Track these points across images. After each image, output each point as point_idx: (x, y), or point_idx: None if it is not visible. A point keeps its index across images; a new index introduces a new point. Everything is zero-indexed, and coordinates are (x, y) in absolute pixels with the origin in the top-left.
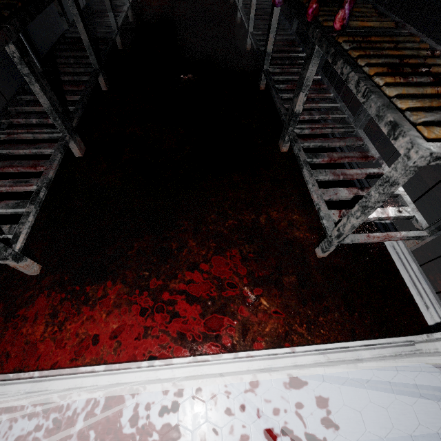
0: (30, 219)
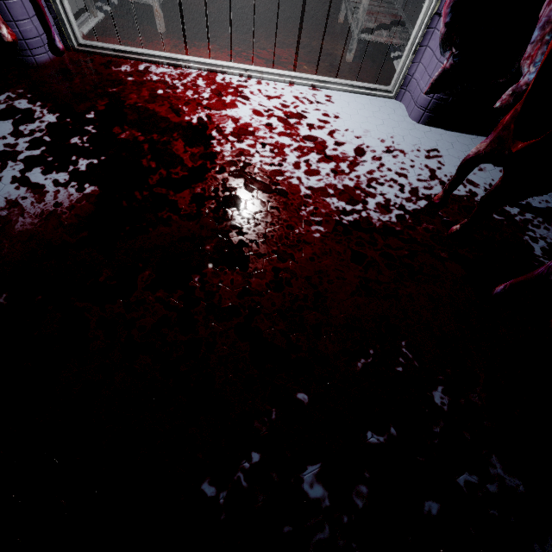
0: None
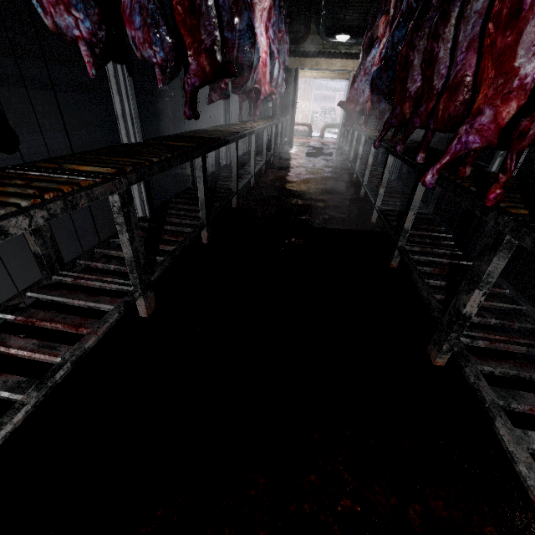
0: (17, 418)
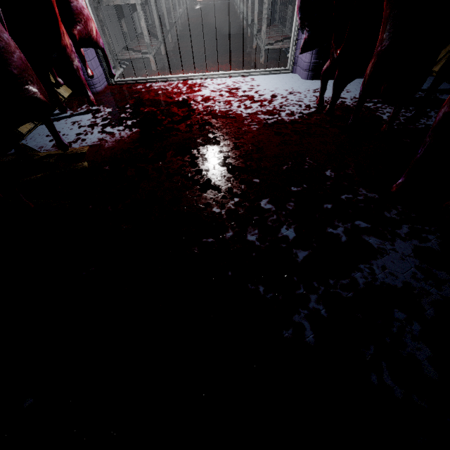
0: (155, 51)
